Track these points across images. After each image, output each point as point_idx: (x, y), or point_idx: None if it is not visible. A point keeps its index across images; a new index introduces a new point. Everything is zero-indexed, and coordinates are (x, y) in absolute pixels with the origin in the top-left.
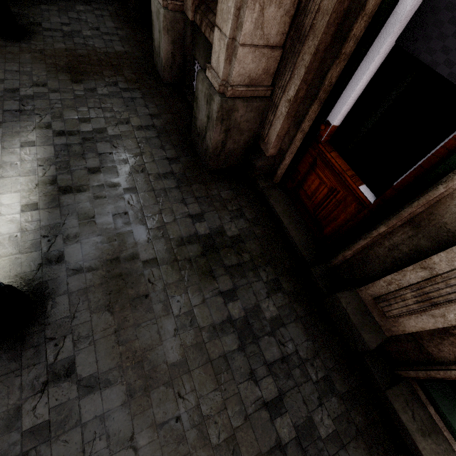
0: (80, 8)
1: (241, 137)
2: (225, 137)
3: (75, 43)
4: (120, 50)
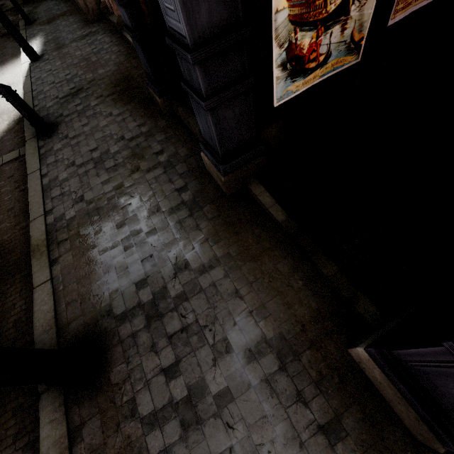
0: (52, 7)
1: (91, 0)
2: (84, 1)
3: (50, 16)
4: (66, 10)
